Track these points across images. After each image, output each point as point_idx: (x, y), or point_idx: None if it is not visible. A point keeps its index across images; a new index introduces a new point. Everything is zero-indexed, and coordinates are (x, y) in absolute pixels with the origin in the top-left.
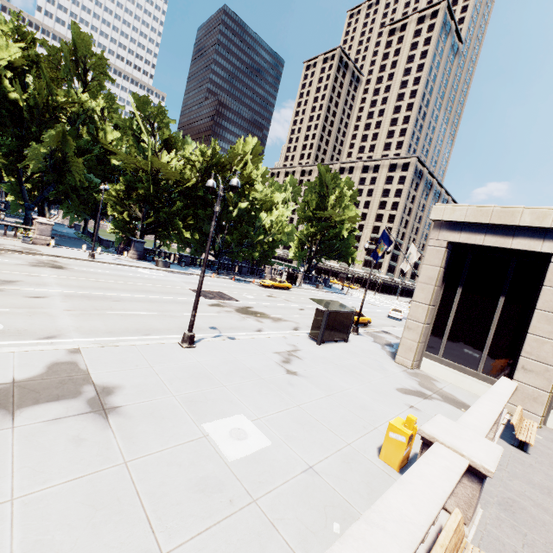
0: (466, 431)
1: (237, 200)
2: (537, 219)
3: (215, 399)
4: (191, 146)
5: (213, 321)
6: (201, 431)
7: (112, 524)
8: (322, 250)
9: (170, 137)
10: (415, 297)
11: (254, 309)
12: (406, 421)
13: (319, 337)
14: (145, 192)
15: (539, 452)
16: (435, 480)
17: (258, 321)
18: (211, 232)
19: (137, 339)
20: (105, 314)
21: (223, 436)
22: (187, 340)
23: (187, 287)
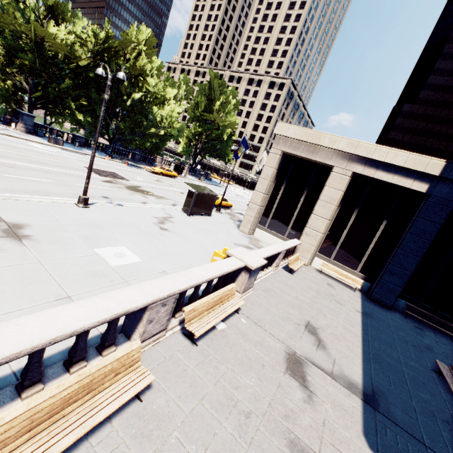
0: (252, 254)
1: (130, 89)
2: (331, 142)
3: (104, 238)
4: (81, 20)
5: (106, 193)
6: (94, 252)
7: (36, 285)
8: (206, 148)
9: (57, 4)
10: (256, 188)
11: (142, 188)
12: (223, 250)
13: (189, 210)
14: (31, 62)
15: (299, 274)
16: (222, 267)
17: (144, 197)
18: (101, 116)
19: (38, 198)
20: (3, 176)
21: (109, 255)
22: (83, 201)
23: (82, 164)
